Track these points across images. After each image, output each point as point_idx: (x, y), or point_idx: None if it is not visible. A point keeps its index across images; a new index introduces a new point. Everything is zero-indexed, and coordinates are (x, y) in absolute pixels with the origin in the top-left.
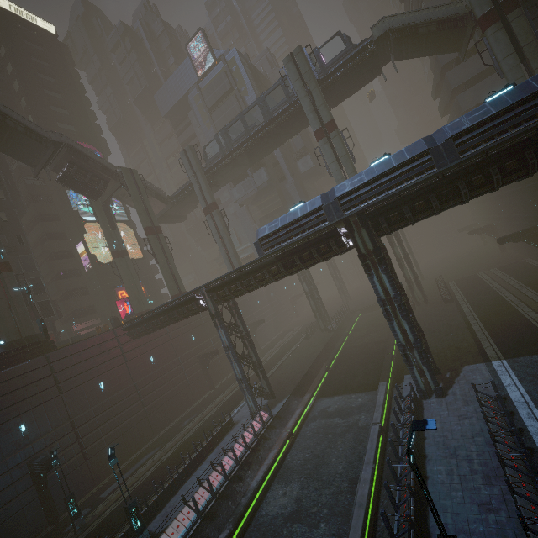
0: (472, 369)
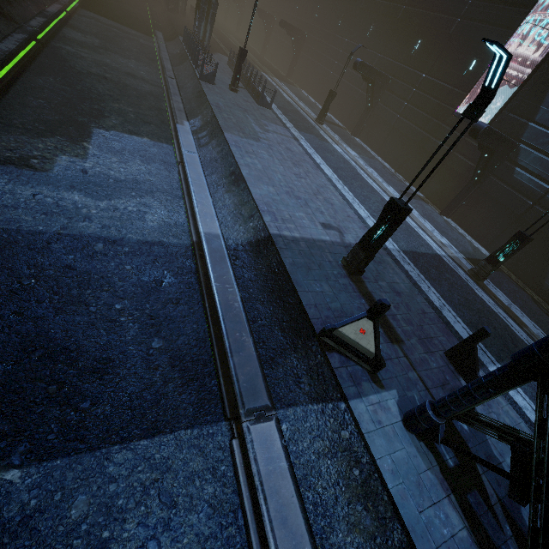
0: (222, 55)
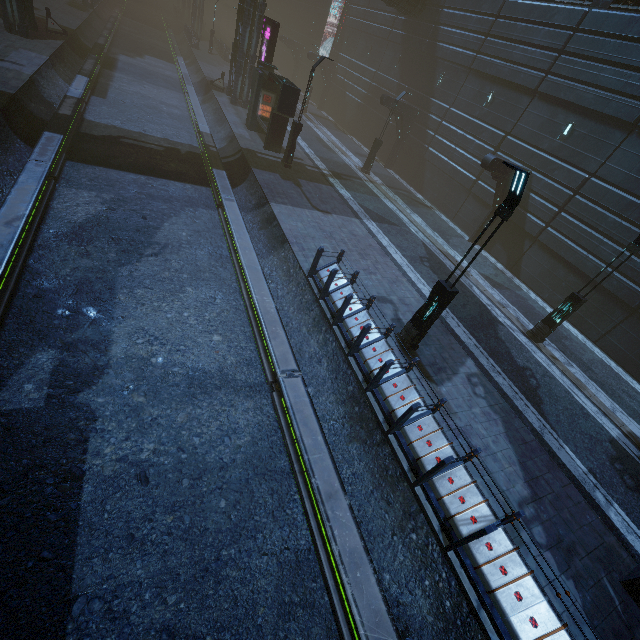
0: None
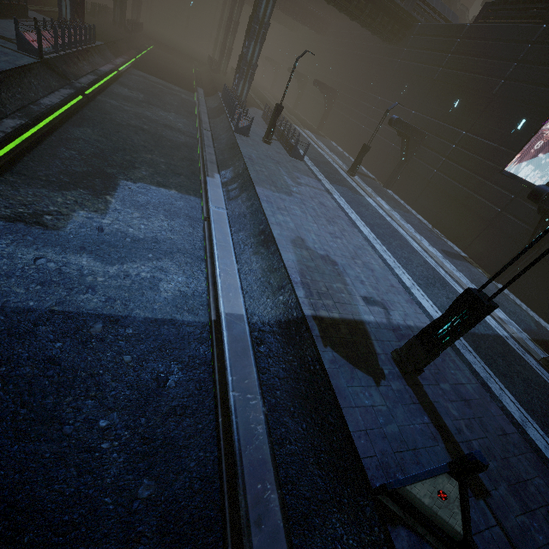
0: (257, 109)
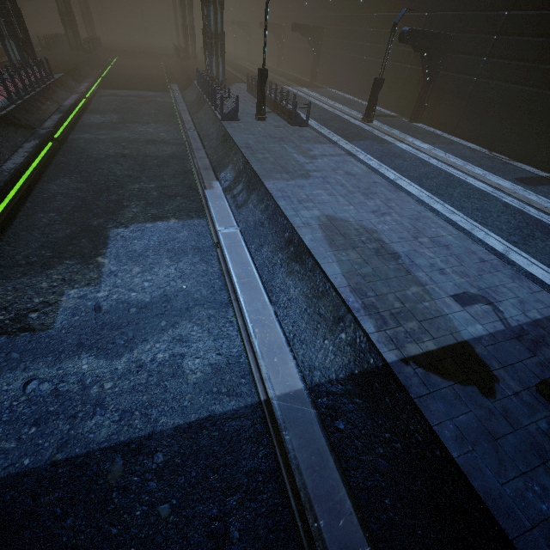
0: (240, 84)
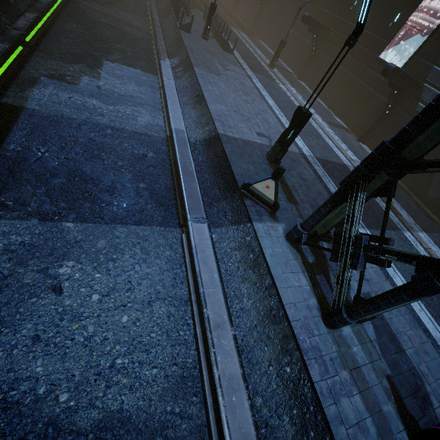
0: (199, 11)
